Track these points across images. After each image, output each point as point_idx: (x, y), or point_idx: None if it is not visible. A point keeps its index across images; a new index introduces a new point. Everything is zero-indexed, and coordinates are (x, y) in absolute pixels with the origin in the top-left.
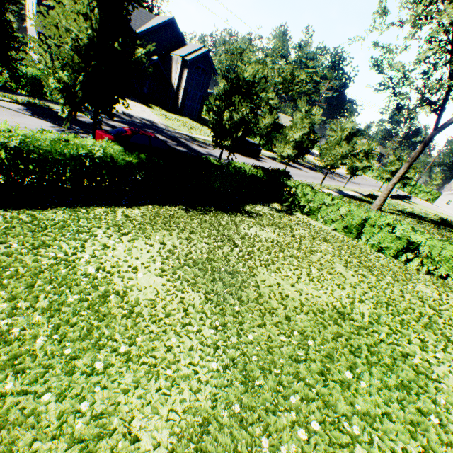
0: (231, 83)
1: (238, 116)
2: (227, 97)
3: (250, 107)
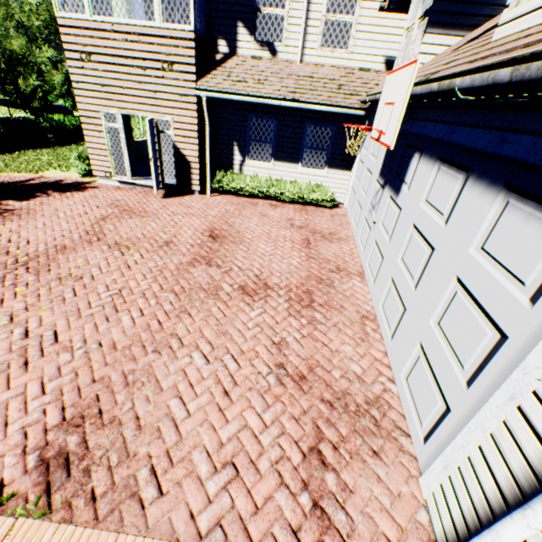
0: (6, 57)
1: (31, 82)
2: (11, 69)
3: (37, 73)
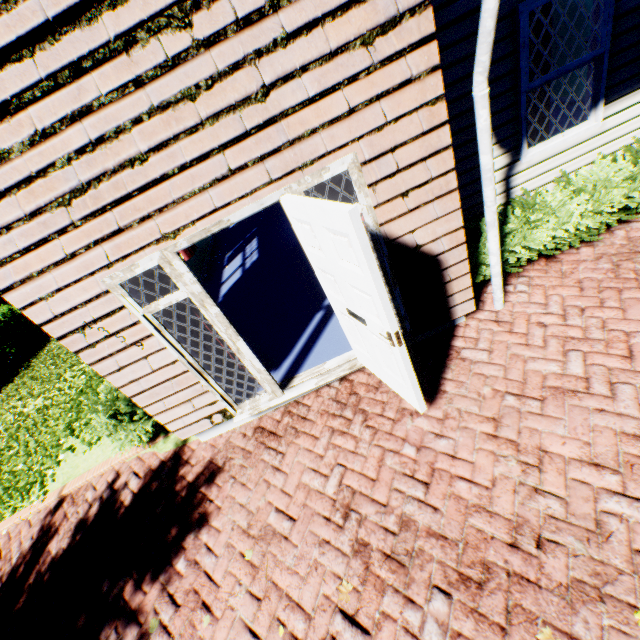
0: None
1: None
2: None
3: None
